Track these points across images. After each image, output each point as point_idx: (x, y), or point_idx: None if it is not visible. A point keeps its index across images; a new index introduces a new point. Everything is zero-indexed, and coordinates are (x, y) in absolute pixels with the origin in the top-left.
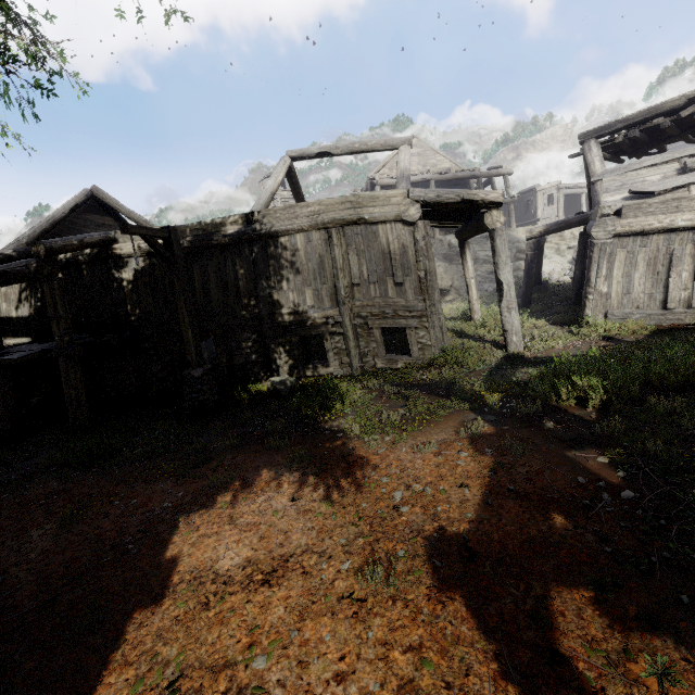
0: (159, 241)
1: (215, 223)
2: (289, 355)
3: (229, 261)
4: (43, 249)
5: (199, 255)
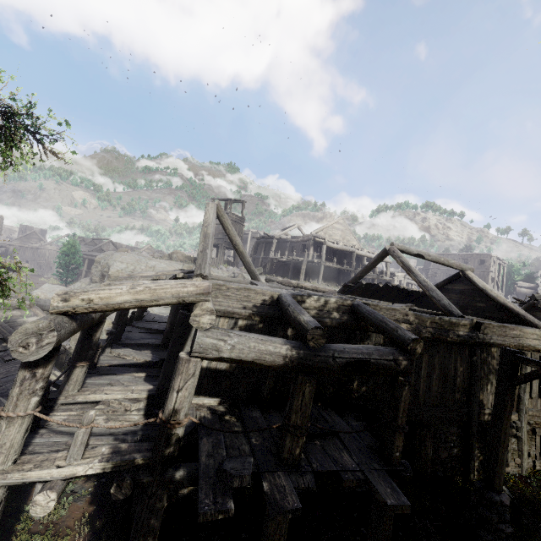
0: (404, 324)
1: (451, 322)
2: (480, 452)
3: (453, 357)
4: (422, 347)
5: (430, 345)
